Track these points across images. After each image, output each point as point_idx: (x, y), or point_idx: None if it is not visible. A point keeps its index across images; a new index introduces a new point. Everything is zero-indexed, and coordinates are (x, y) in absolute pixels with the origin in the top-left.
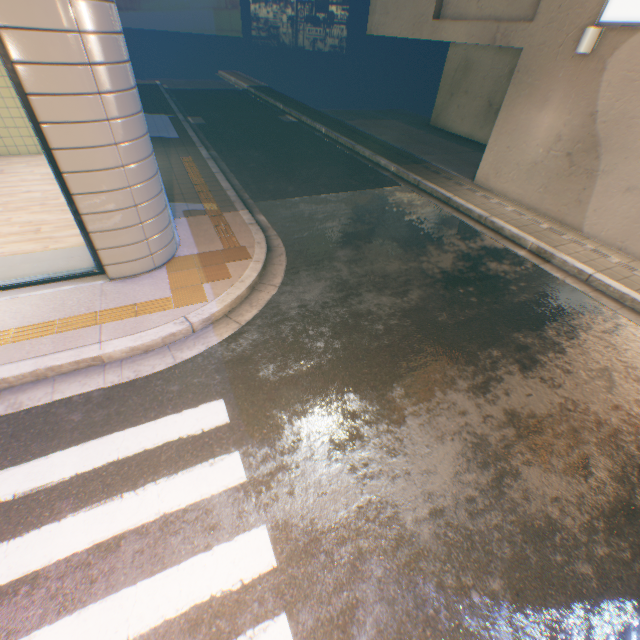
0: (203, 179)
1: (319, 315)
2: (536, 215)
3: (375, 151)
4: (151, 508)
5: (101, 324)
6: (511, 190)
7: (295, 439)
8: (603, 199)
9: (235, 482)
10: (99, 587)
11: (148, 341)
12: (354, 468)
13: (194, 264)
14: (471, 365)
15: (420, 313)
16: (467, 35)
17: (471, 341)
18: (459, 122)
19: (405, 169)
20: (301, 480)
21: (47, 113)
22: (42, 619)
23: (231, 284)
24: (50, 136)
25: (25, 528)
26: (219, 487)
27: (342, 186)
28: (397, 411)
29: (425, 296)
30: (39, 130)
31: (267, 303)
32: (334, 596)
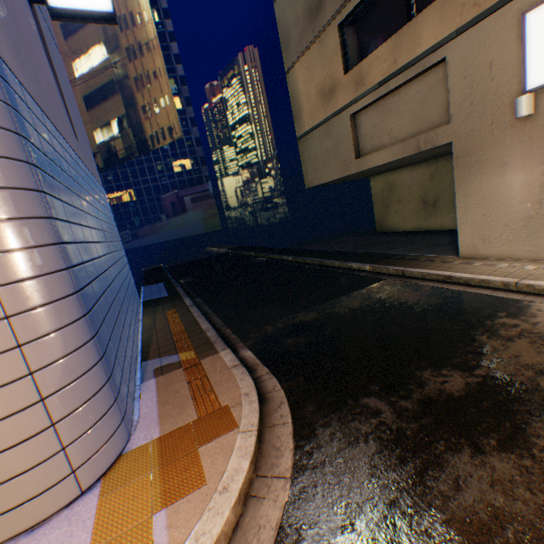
0: (183, 325)
1: None
2: None
3: (342, 259)
4: None
5: None
6: (513, 249)
7: None
8: None
9: None
10: None
11: None
12: None
13: (148, 463)
14: None
15: None
16: (390, 155)
17: None
18: (402, 221)
19: (380, 264)
20: None
21: None
22: None
23: (204, 502)
24: None
25: None
26: None
27: (325, 295)
28: None
29: None
30: None
31: (276, 534)
32: None
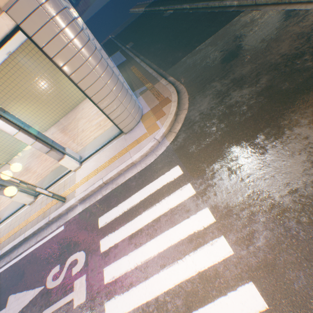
0: (141, 74)
1: (209, 115)
2: None
3: None
4: (165, 207)
5: (129, 151)
6: None
7: (211, 173)
8: None
9: (191, 194)
10: (158, 231)
11: (145, 152)
12: (242, 179)
13: (150, 115)
14: (310, 108)
15: (269, 90)
16: None
17: (309, 93)
18: None
19: None
20: (218, 189)
21: (84, 87)
22: (146, 240)
23: (166, 117)
24: (88, 94)
25: (133, 217)
26: (186, 197)
27: (206, 36)
28: (261, 148)
29: (271, 78)
30: (84, 93)
31: (184, 119)
32: (242, 229)
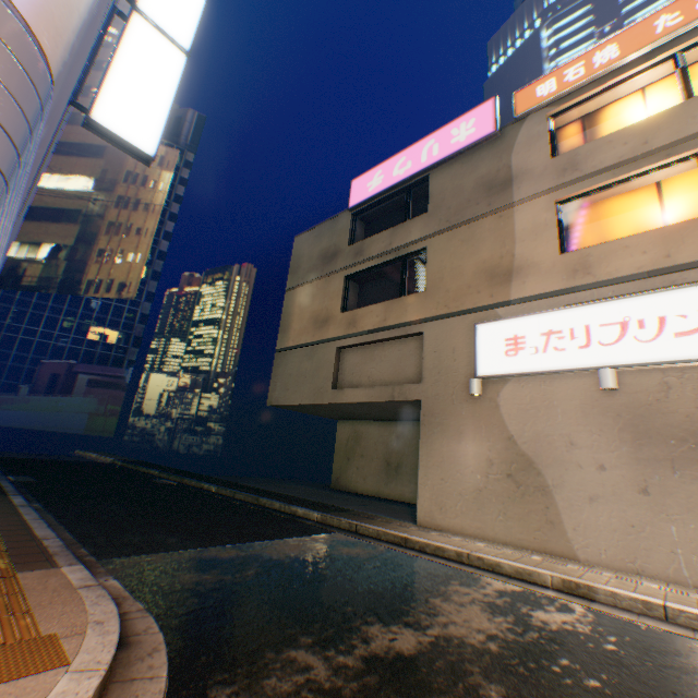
0: None
1: None
2: (513, 547)
3: (287, 501)
4: None
5: None
6: (466, 523)
7: None
8: (574, 512)
9: None
10: None
11: None
12: None
13: None
14: None
15: None
16: (367, 395)
17: None
18: (362, 480)
19: (332, 513)
20: None
21: None
22: None
23: None
24: None
25: None
26: None
27: (256, 533)
28: None
29: (515, 692)
30: None
31: None
32: None
